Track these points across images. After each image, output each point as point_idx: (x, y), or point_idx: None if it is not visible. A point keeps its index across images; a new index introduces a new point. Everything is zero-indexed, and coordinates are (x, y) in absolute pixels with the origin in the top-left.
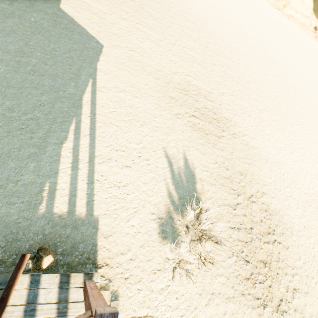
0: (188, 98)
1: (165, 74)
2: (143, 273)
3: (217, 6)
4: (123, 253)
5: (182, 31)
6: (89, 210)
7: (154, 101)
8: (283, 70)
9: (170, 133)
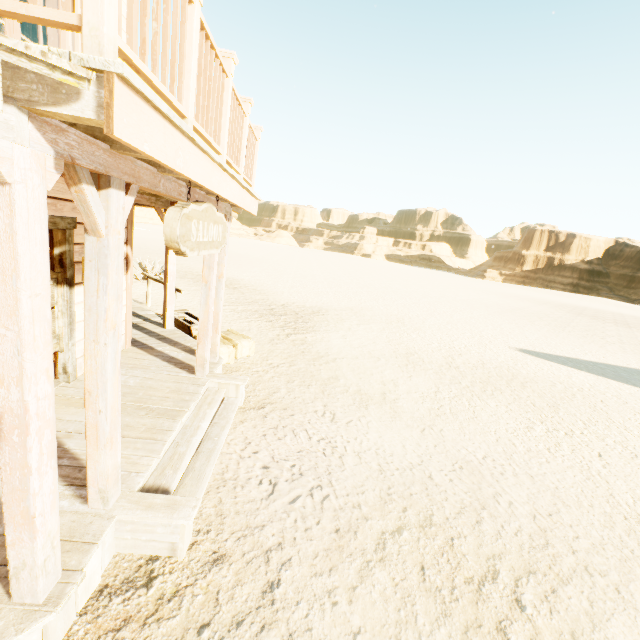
0: None
1: None
2: None
3: None
4: None
5: None
6: None
7: None
8: None
9: None
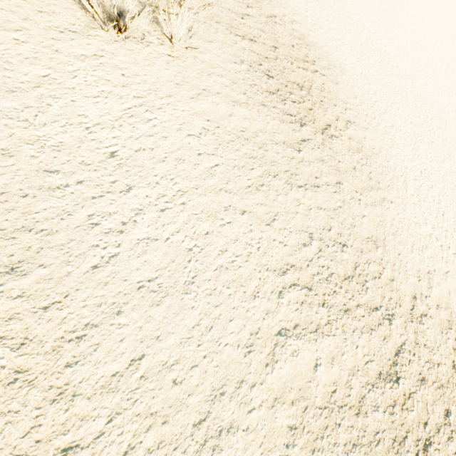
0: None
1: None
2: (27, 24)
3: None
4: None
5: None
6: None
7: None
8: None
9: None
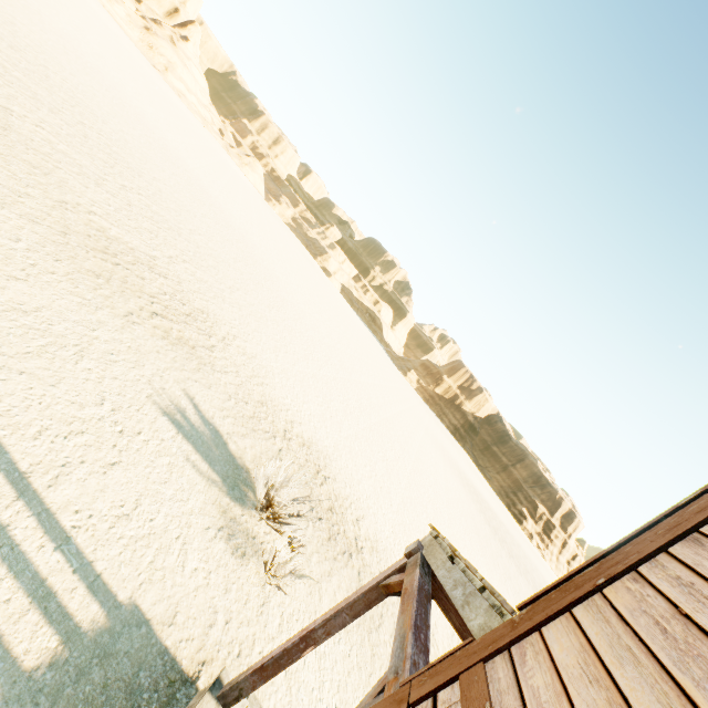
0: (124, 272)
1: (42, 206)
2: (251, 627)
3: (42, 10)
4: (212, 623)
5: (2, 68)
6: (106, 602)
7: (65, 287)
8: (219, 209)
9: (142, 362)
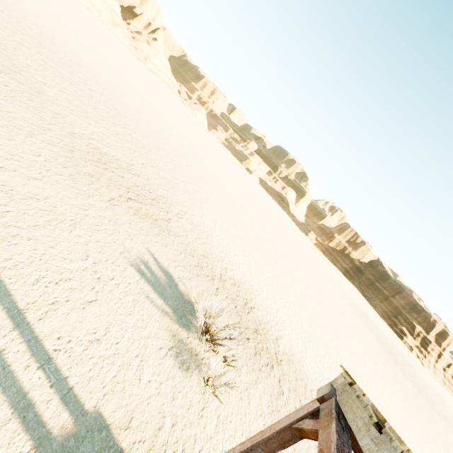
0: (110, 173)
1: (58, 135)
2: (193, 428)
3: (72, 32)
4: (161, 426)
5: (43, 61)
6: (75, 411)
7: (68, 183)
8: (177, 135)
9: (118, 230)
